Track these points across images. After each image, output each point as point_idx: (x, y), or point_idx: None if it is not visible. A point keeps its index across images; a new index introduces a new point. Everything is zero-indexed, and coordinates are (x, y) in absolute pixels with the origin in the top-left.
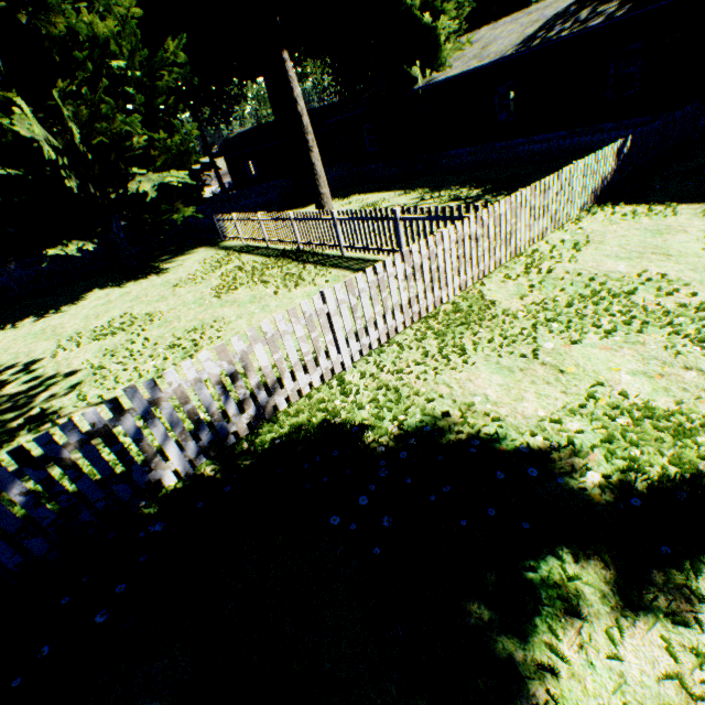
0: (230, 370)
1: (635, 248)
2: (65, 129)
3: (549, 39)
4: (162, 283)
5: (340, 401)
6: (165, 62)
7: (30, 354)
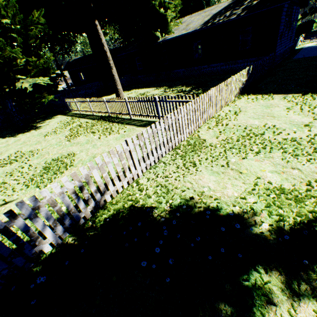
0: (80, 185)
1: (260, 114)
2: None
3: (214, 23)
4: (38, 134)
5: (139, 194)
6: (33, 22)
7: None
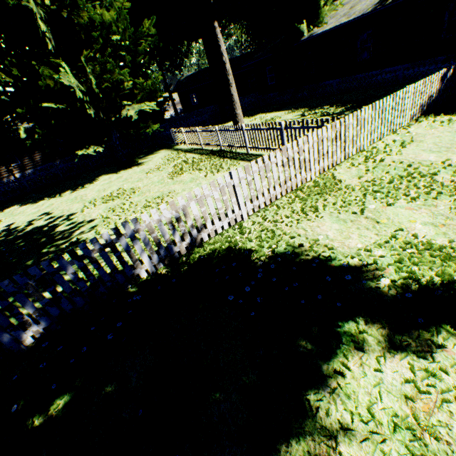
0: (177, 216)
1: (444, 144)
2: (87, 79)
3: None
4: (140, 171)
5: (239, 237)
6: (143, 34)
7: (69, 210)
